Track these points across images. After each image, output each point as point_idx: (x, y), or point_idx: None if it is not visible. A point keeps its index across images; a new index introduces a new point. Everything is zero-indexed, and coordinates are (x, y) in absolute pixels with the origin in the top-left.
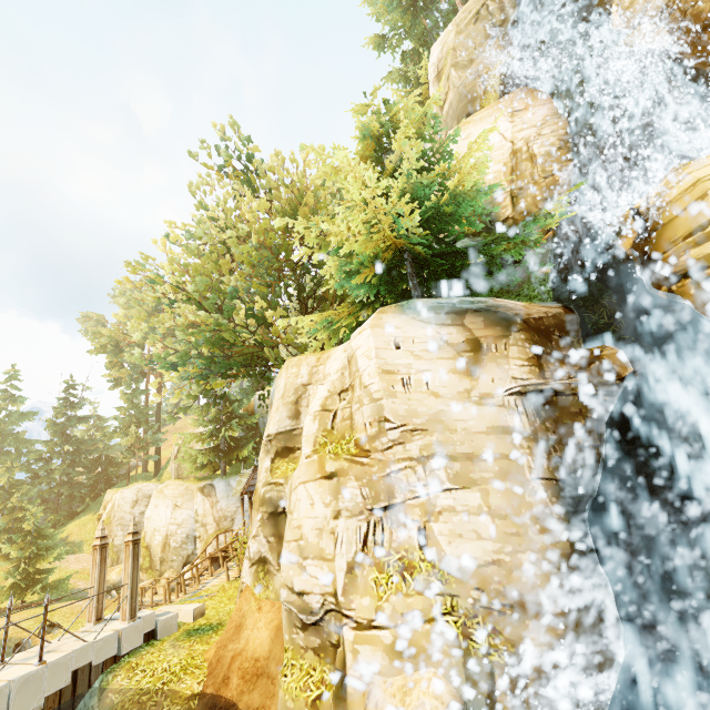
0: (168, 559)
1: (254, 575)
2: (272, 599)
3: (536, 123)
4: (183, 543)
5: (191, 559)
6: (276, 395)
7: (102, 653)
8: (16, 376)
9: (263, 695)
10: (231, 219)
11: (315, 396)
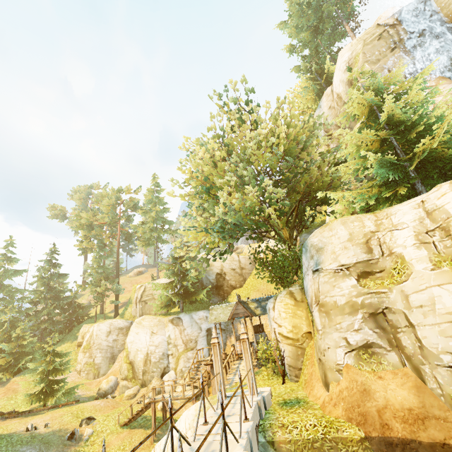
0: (149, 371)
1: (356, 357)
2: (390, 370)
3: (448, 93)
4: (160, 358)
5: (166, 370)
6: (336, 240)
7: (257, 417)
8: (11, 244)
9: (442, 430)
10: (229, 139)
11: (396, 236)
